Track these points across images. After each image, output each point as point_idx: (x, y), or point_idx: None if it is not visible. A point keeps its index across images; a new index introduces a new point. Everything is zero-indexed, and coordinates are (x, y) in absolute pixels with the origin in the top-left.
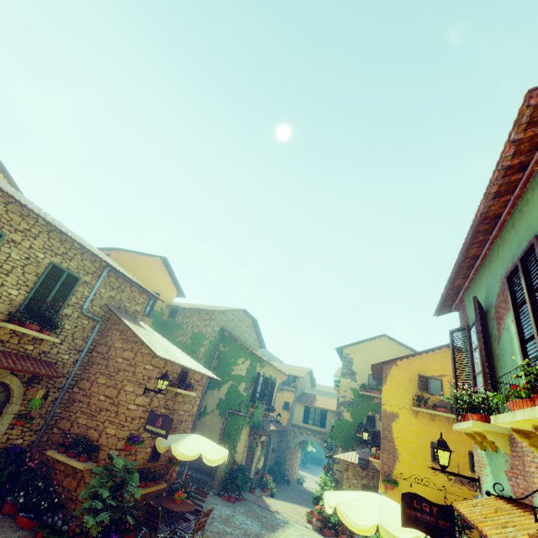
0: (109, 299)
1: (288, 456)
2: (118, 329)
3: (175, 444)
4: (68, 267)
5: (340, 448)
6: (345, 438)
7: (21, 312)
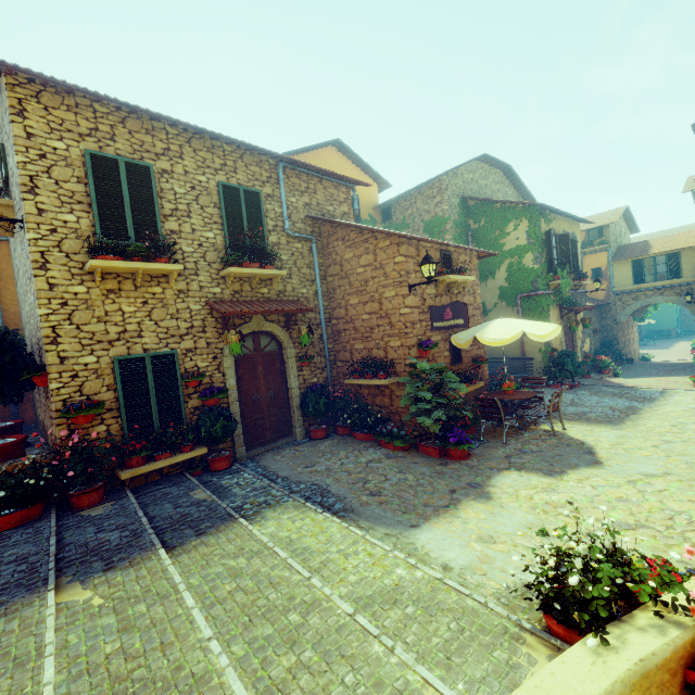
0: (306, 209)
1: (620, 333)
2: (337, 240)
3: (479, 333)
4: (239, 183)
5: None
6: None
7: (231, 255)
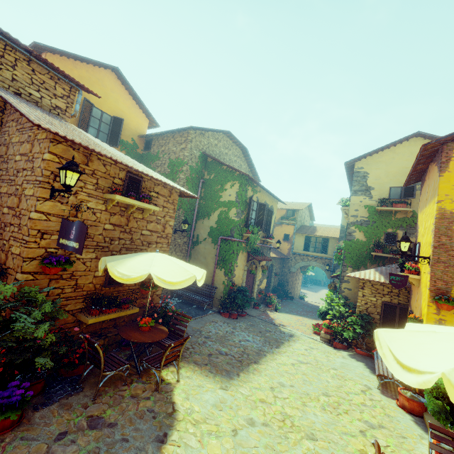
0: None
1: (290, 278)
2: (13, 120)
3: (114, 263)
4: None
5: (349, 268)
6: (356, 258)
7: None
